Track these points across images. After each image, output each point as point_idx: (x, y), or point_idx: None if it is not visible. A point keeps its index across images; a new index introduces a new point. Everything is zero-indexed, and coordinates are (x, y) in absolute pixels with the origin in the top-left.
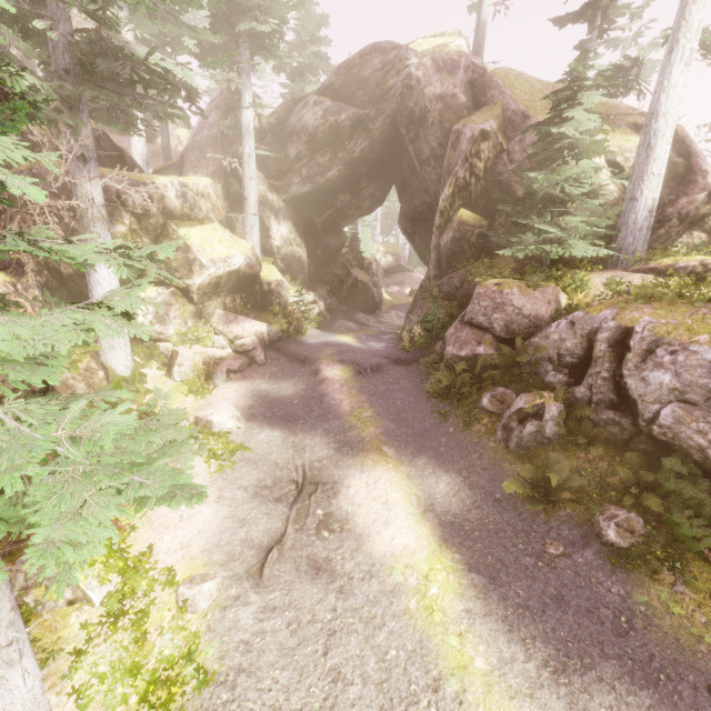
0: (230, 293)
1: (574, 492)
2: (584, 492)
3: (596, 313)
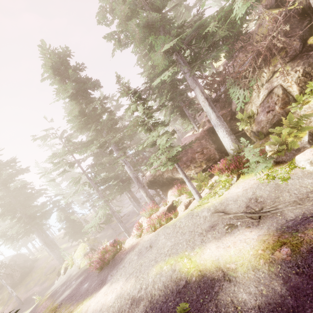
0: None
1: None
2: None
3: None
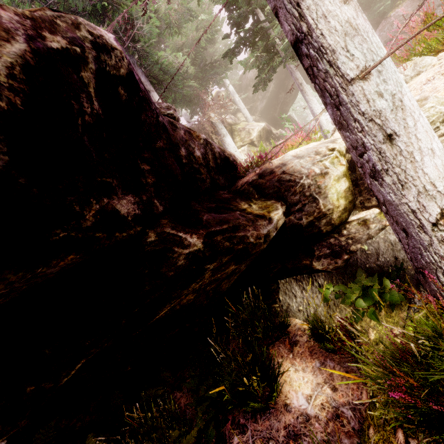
0: (266, 142)
1: None
2: None
3: None
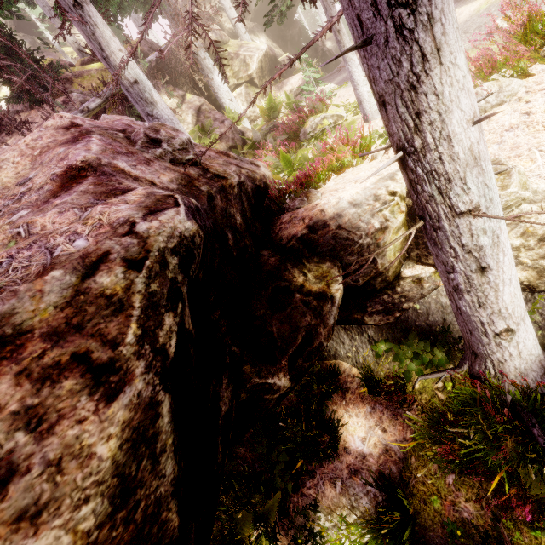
0: (269, 77)
1: None
2: None
3: None
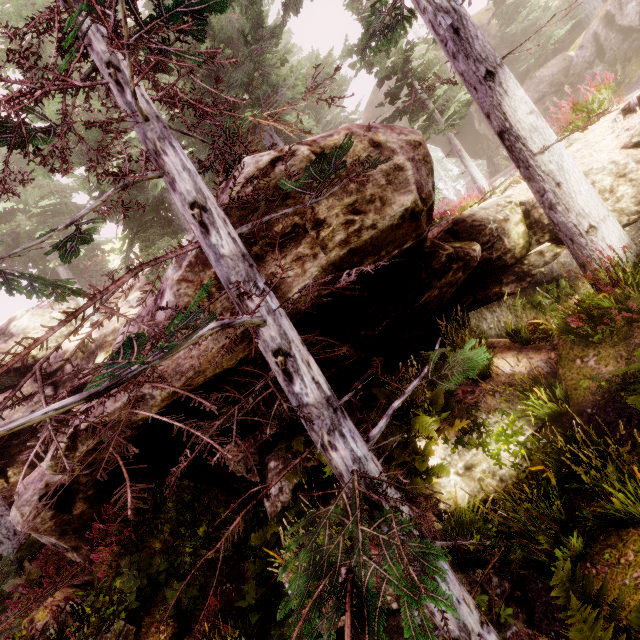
0: None
1: (634, 74)
2: (639, 69)
3: (588, 31)
